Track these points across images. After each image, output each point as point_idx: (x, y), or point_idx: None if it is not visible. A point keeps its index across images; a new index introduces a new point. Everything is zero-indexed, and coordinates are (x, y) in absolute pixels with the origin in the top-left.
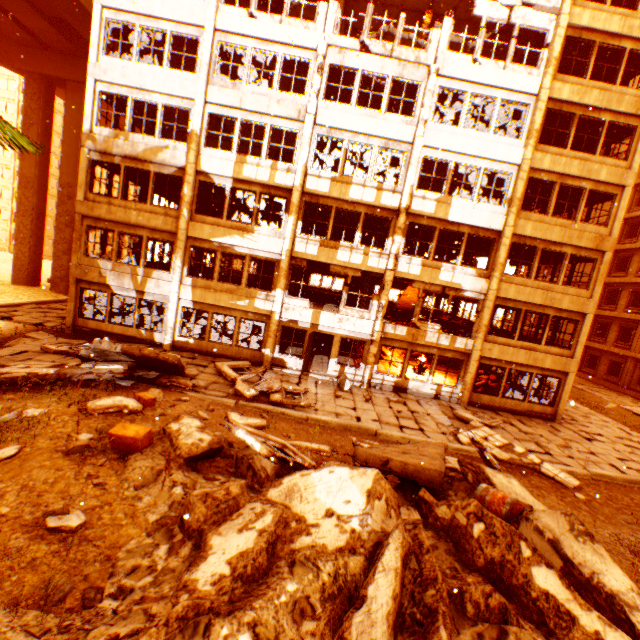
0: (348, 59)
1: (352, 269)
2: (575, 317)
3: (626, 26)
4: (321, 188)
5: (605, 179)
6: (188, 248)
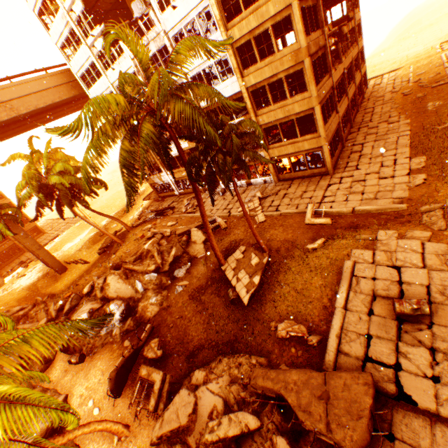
0: None
1: None
2: (309, 112)
3: None
4: None
5: (275, 11)
6: (161, 163)
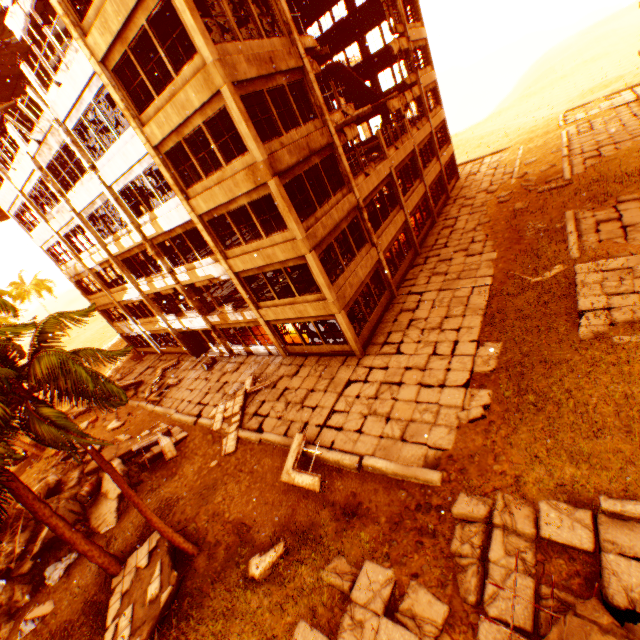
0: (45, 157)
1: (169, 289)
2: (301, 261)
3: None
4: (116, 250)
5: (200, 101)
6: (124, 307)
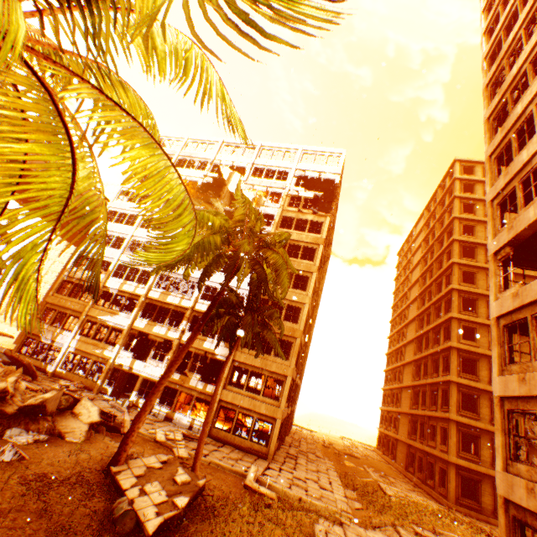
0: None
1: (160, 337)
2: (282, 378)
3: (300, 237)
4: (155, 296)
5: (294, 299)
6: (86, 320)
